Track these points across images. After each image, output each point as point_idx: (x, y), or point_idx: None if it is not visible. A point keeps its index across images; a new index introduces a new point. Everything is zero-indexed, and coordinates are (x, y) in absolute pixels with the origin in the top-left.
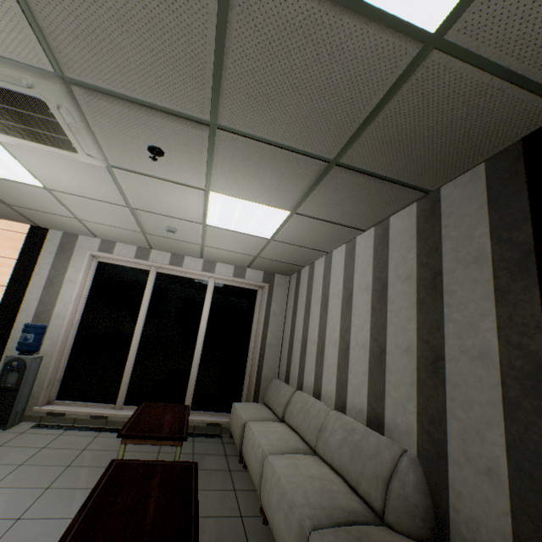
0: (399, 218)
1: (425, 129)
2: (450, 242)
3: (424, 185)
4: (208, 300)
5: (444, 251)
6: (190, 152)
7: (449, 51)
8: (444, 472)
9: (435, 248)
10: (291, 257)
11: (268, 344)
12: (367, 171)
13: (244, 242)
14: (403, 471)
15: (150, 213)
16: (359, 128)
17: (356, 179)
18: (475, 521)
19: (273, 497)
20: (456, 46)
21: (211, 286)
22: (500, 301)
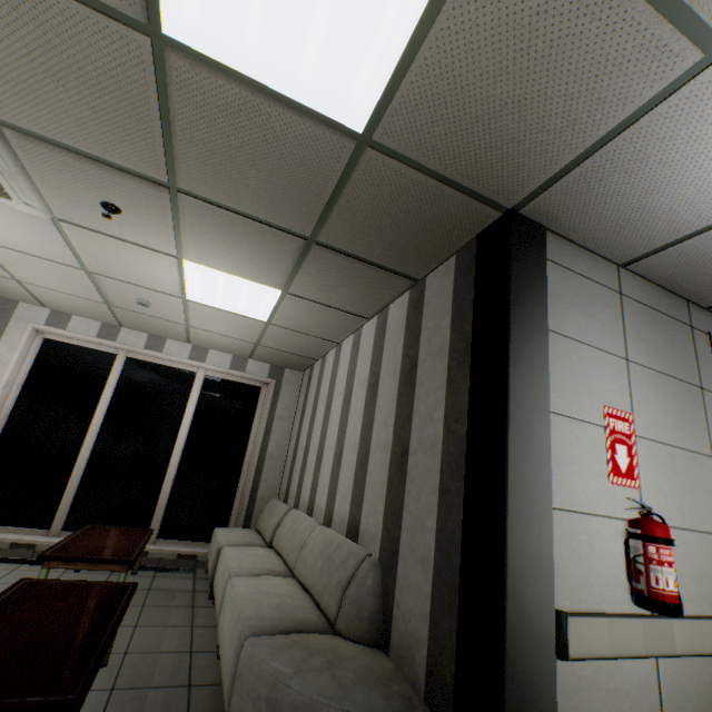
0: (396, 307)
1: (389, 217)
2: (426, 333)
3: (410, 272)
4: (195, 396)
5: (421, 341)
6: (152, 213)
7: (382, 150)
8: (395, 569)
9: (416, 339)
10: (299, 347)
11: (269, 455)
12: (349, 253)
13: (238, 325)
14: (361, 574)
15: (114, 280)
16: (326, 208)
17: (340, 260)
18: (409, 611)
19: (226, 620)
20: (386, 147)
21: (200, 379)
22: (449, 390)
